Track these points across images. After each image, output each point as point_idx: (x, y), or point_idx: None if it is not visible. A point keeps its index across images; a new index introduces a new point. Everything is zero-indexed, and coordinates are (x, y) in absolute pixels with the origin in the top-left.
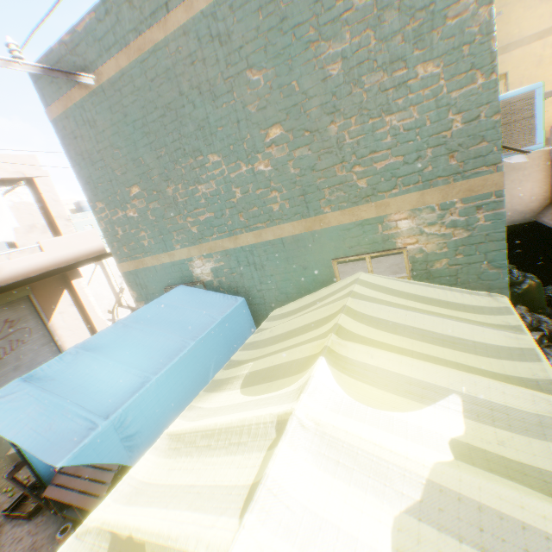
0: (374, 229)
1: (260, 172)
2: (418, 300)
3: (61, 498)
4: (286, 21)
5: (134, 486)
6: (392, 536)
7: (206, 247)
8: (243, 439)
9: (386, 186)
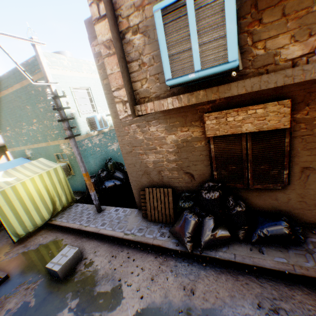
0: (59, 147)
1: (35, 129)
2: (44, 164)
3: None
4: (31, 97)
5: None
6: None
7: (28, 147)
8: None
9: (58, 137)
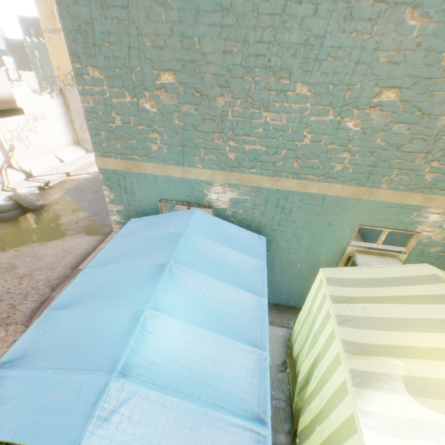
0: (408, 214)
1: (345, 129)
2: None
3: None
4: None
5: None
6: None
7: (237, 177)
8: None
9: (443, 186)
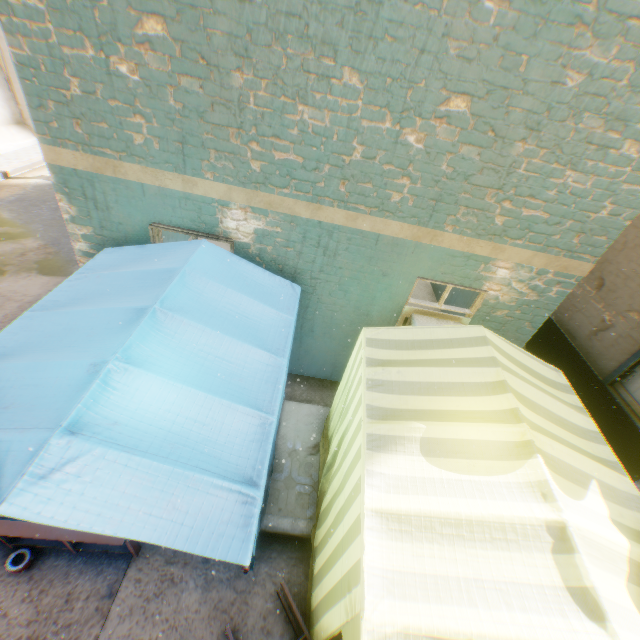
0: (476, 267)
1: (406, 145)
2: (524, 370)
3: (39, 536)
4: None
5: (382, 576)
6: (630, 598)
7: (263, 199)
8: (510, 536)
9: (515, 234)
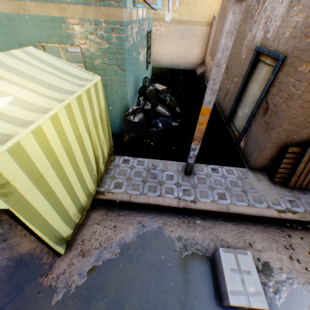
0: (61, 27)
1: None
2: (54, 68)
3: None
4: None
5: None
6: None
7: None
8: None
9: None
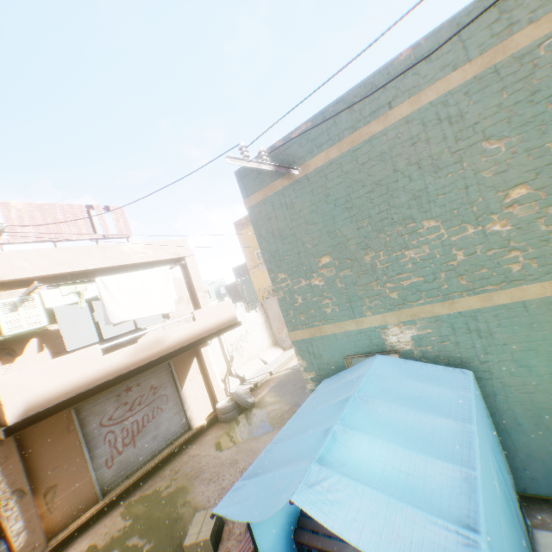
0: None
1: (493, 233)
2: None
3: None
4: (538, 92)
5: None
6: None
7: (407, 314)
8: None
9: None
